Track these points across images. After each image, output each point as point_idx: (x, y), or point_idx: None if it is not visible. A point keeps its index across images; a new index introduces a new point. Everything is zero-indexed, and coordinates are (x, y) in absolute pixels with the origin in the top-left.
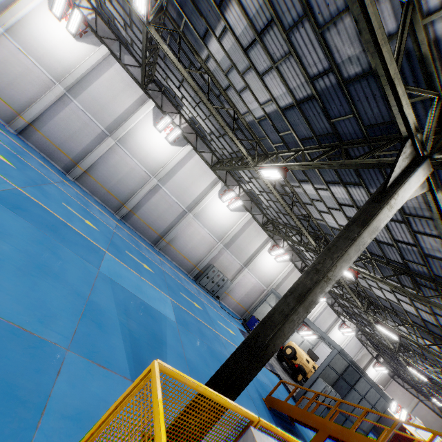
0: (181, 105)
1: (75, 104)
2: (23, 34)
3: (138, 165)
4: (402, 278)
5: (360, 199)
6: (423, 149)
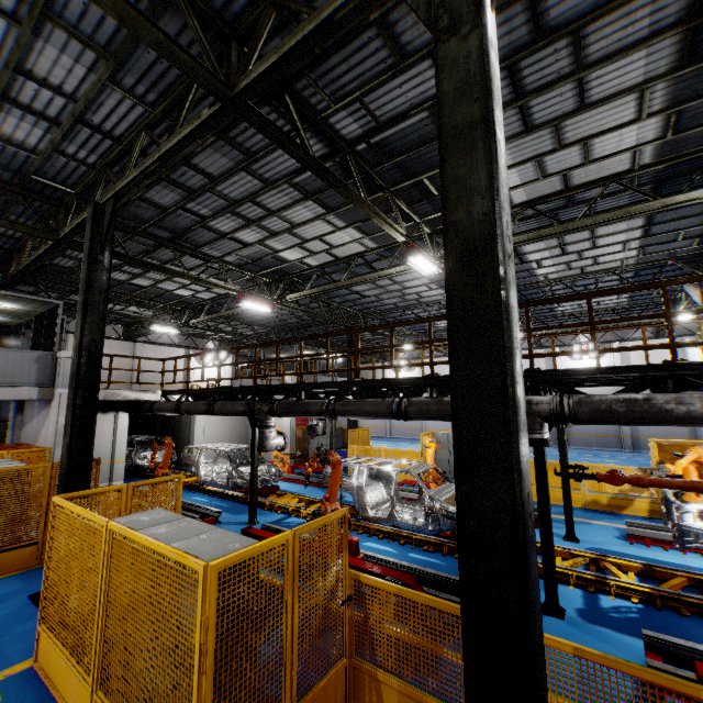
0: None
1: None
2: None
3: None
4: None
5: None
6: None
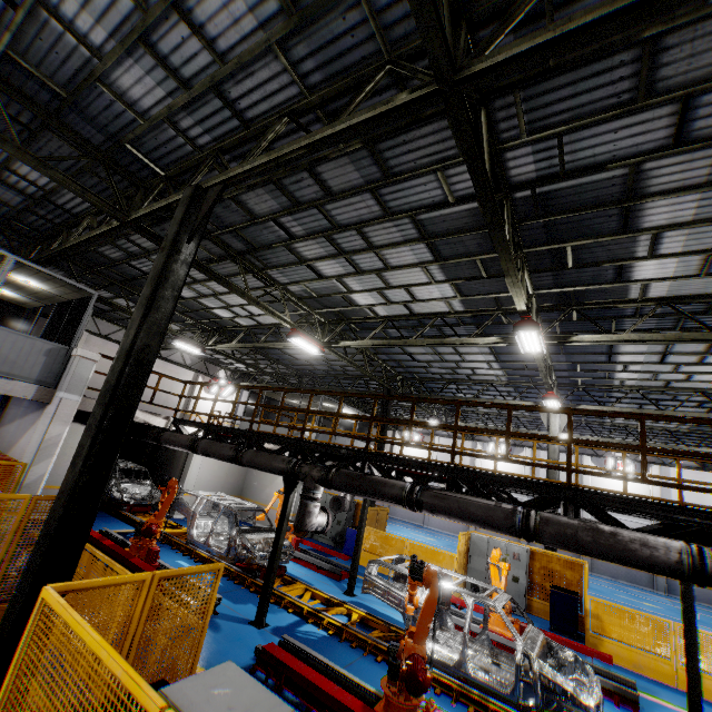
0: None
1: None
2: None
3: (626, 520)
4: None
5: None
6: None
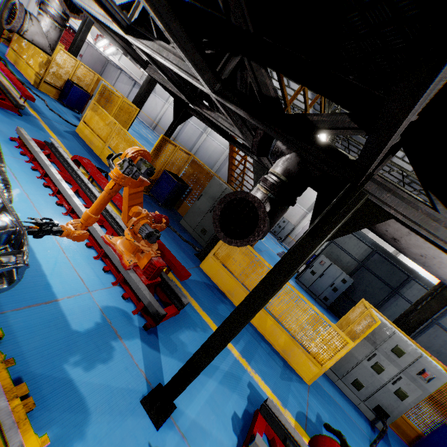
0: None
1: (191, 123)
2: None
3: (219, 144)
4: None
5: None
6: None
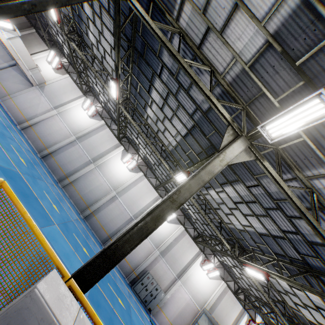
0: (139, 148)
1: (79, 145)
2: (65, 114)
3: (105, 182)
4: (312, 283)
5: (244, 194)
6: (242, 132)
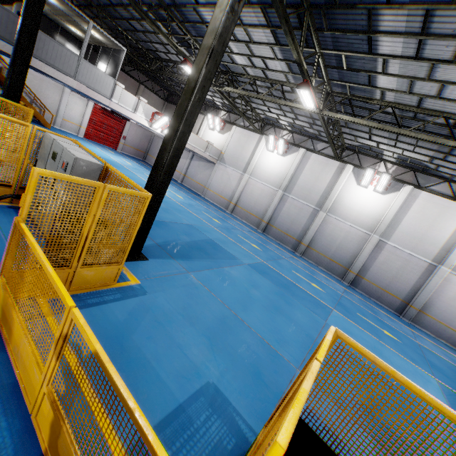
0: (380, 152)
1: (291, 198)
2: (257, 171)
3: (352, 227)
4: None
5: None
6: None
